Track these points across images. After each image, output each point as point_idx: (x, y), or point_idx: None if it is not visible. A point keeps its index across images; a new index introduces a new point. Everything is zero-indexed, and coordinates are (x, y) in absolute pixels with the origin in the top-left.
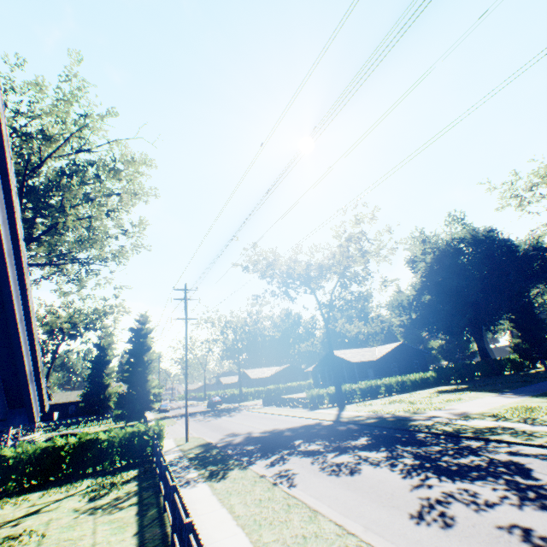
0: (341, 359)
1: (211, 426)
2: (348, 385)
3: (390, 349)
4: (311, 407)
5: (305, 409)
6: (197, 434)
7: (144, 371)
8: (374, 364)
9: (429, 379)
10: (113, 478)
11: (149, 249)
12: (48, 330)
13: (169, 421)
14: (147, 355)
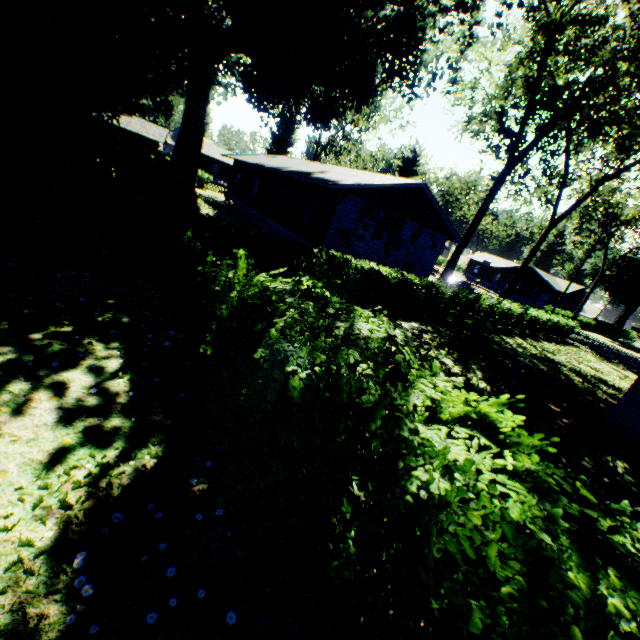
0: (540, 279)
1: None
2: (563, 311)
3: (575, 289)
4: None
5: None
6: None
7: None
8: (555, 294)
9: (590, 325)
10: (586, 352)
11: None
12: None
13: None
14: None
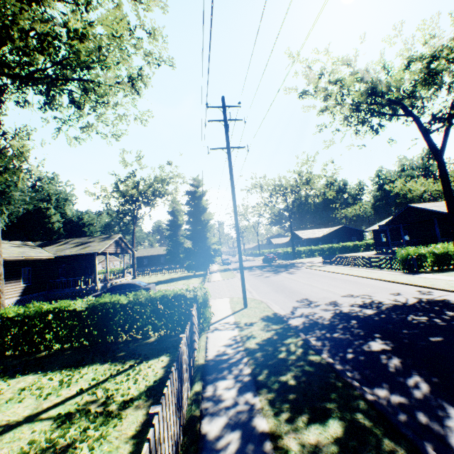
0: (431, 213)
1: (272, 285)
2: None
3: None
4: (405, 269)
5: (396, 272)
6: (256, 295)
7: (203, 230)
8: None
9: None
10: (124, 375)
11: (171, 66)
12: (124, 197)
13: (229, 274)
14: (203, 216)
